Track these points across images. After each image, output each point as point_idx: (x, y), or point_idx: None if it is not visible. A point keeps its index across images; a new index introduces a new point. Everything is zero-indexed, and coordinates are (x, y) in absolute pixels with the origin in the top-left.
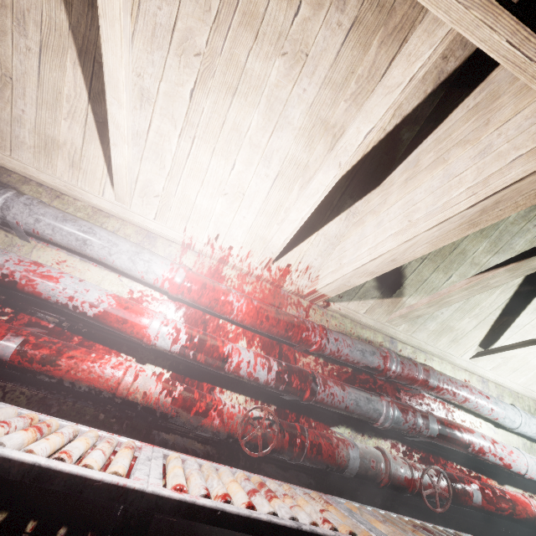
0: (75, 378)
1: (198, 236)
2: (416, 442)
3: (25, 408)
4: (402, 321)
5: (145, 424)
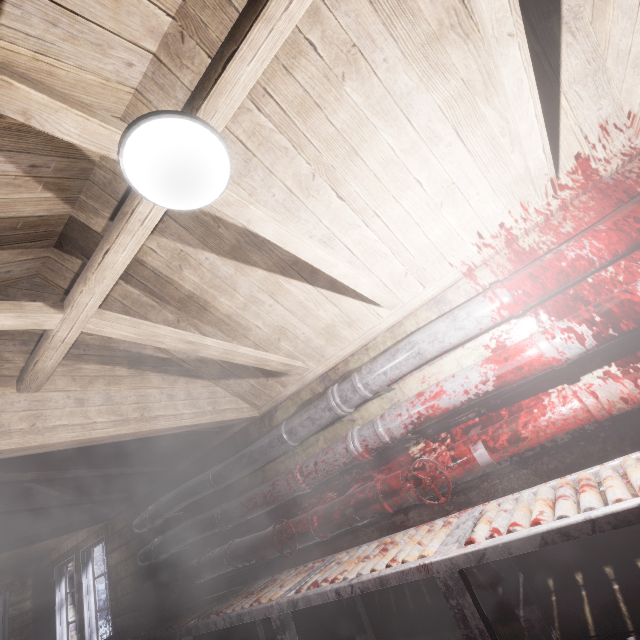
0: (550, 436)
1: (466, 255)
2: None
3: (542, 482)
4: None
5: None
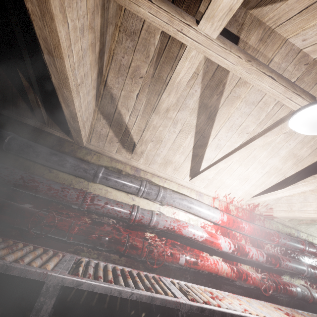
0: (204, 269)
1: (221, 193)
2: (313, 280)
3: (180, 279)
4: (306, 225)
5: (218, 282)
